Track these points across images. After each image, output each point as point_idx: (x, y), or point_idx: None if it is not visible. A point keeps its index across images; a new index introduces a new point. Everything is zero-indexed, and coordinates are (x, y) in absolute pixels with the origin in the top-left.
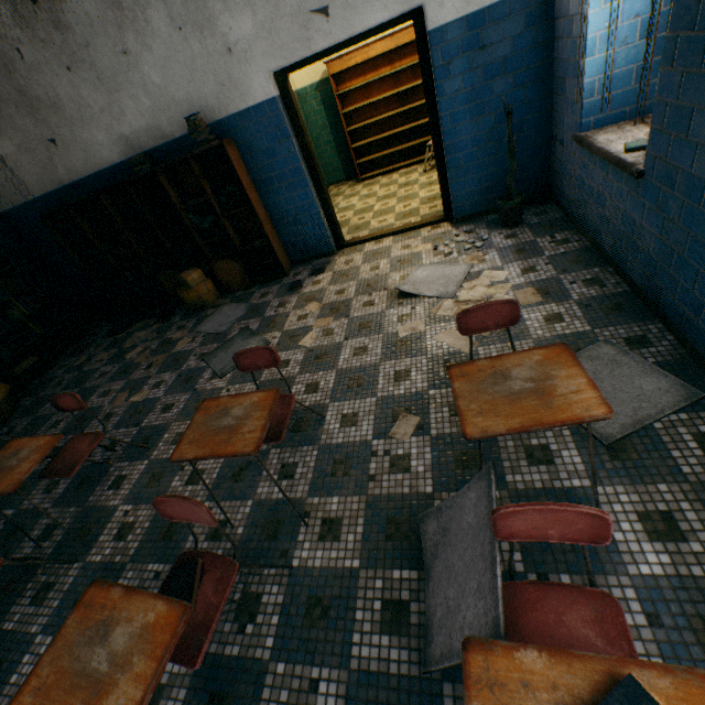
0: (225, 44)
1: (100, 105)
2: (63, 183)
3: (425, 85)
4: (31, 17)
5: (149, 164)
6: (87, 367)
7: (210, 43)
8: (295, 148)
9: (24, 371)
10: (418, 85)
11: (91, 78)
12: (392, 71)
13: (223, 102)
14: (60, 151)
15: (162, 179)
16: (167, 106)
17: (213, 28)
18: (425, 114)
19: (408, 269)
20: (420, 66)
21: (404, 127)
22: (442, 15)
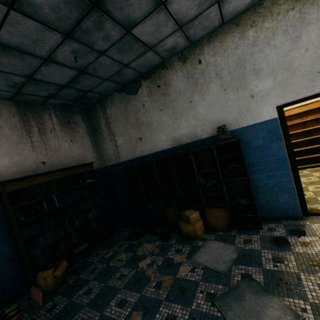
0: (250, 94)
1: (169, 123)
2: (136, 156)
3: None
4: (154, 92)
5: (184, 149)
6: (112, 262)
7: (240, 94)
8: (284, 145)
9: (78, 251)
10: (318, 127)
11: (169, 113)
12: (304, 120)
13: (238, 121)
14: (141, 142)
15: (191, 156)
16: (203, 123)
17: (244, 87)
18: None
19: None
20: None
21: (309, 146)
22: None
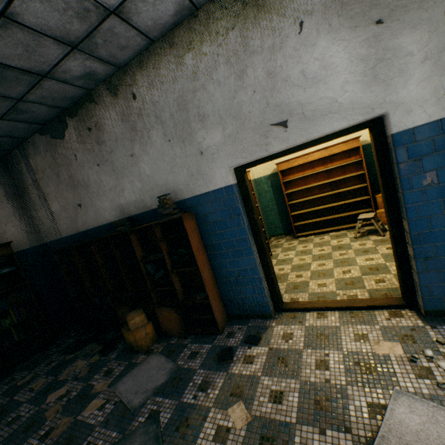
0: (198, 149)
1: (111, 185)
2: (79, 230)
3: (383, 178)
4: (86, 137)
5: (128, 225)
6: (19, 394)
7: (188, 148)
8: (244, 222)
9: None
10: (345, 177)
11: (109, 170)
12: (325, 168)
13: (190, 187)
14: (82, 211)
15: (132, 237)
16: (151, 187)
17: (192, 139)
18: (351, 195)
19: (376, 389)
20: (377, 163)
21: (334, 203)
22: (409, 120)
